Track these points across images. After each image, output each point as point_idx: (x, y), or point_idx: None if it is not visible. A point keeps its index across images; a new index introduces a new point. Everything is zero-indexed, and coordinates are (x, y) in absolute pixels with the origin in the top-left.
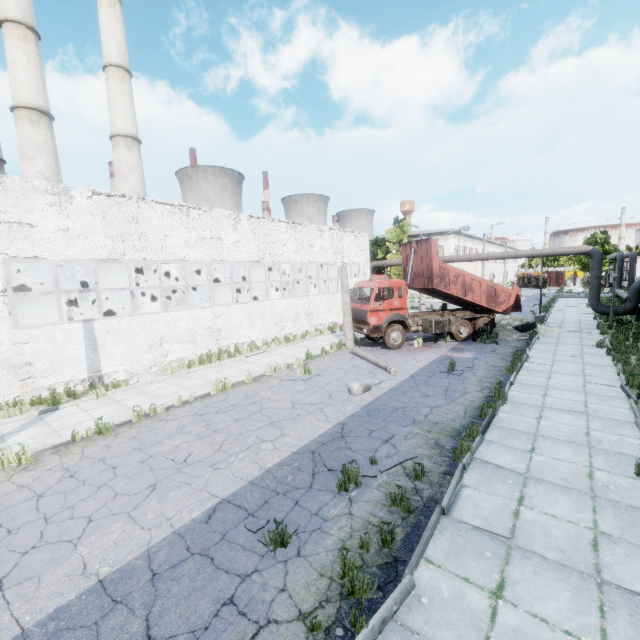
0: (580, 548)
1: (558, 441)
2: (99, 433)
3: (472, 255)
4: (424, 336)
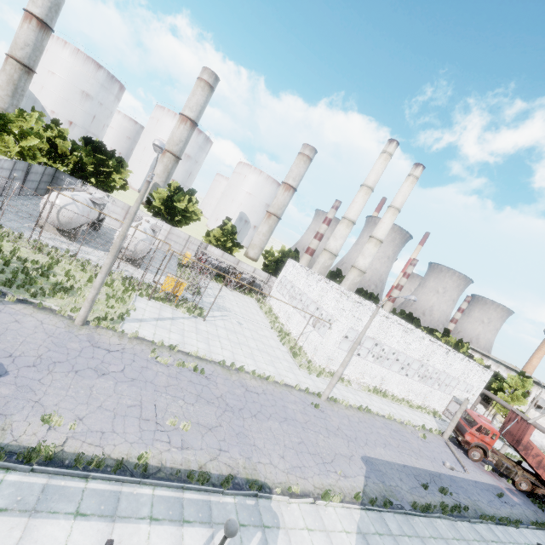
0: None
1: None
2: (358, 409)
3: None
4: (494, 466)
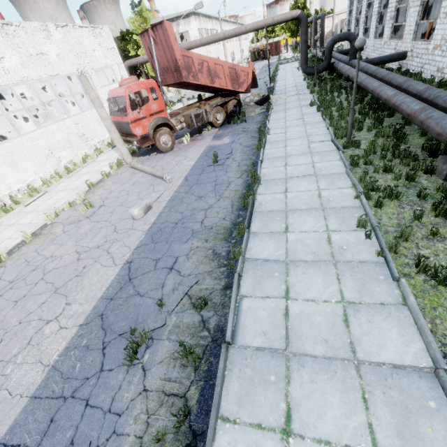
0: (337, 330)
1: (302, 212)
2: None
3: (211, 36)
4: (191, 129)
